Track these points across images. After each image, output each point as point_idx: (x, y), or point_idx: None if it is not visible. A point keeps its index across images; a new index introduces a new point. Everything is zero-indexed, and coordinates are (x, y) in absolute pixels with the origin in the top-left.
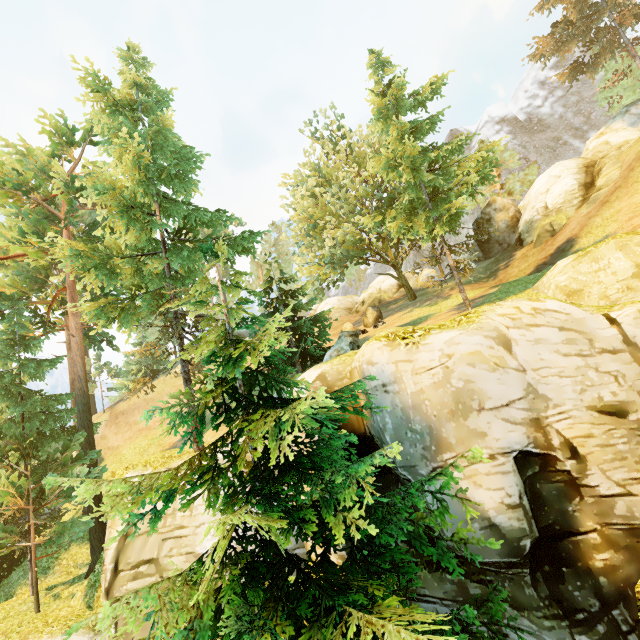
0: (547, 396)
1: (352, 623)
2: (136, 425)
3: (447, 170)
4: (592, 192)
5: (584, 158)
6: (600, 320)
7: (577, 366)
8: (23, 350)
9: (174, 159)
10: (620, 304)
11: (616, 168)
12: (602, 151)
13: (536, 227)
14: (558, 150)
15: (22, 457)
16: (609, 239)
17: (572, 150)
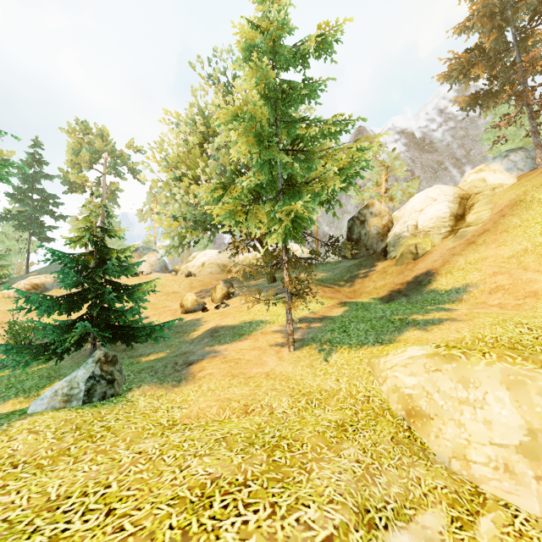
0: None
1: None
2: None
3: (312, 156)
4: (461, 226)
5: (461, 188)
6: None
7: None
8: None
9: None
10: (490, 511)
11: (488, 208)
12: (478, 187)
13: (402, 244)
14: (439, 173)
15: None
16: (493, 353)
17: (449, 176)
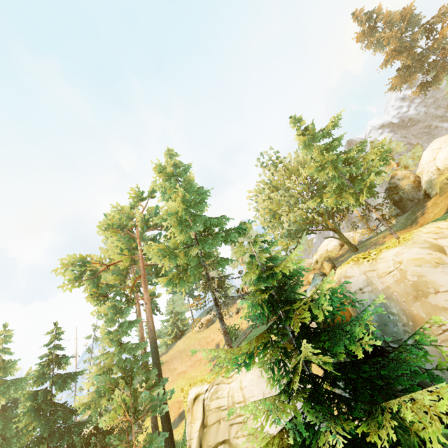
0: None
1: (393, 407)
2: (175, 370)
3: (356, 163)
4: None
5: None
6: None
7: None
8: (120, 316)
9: (197, 194)
10: None
11: None
12: None
13: (436, 183)
14: (432, 132)
15: (126, 384)
16: None
17: (444, 130)
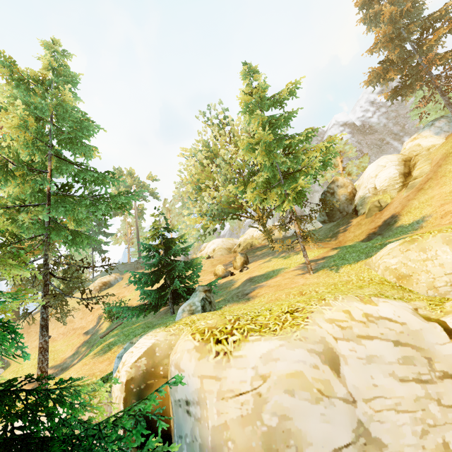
0: (382, 440)
1: None
2: None
3: (297, 155)
4: (409, 180)
5: (403, 154)
6: (438, 332)
7: (416, 396)
8: None
9: (69, 127)
10: (450, 300)
11: (427, 164)
12: (416, 150)
13: (367, 202)
14: (383, 147)
15: None
16: (435, 231)
17: (392, 148)
